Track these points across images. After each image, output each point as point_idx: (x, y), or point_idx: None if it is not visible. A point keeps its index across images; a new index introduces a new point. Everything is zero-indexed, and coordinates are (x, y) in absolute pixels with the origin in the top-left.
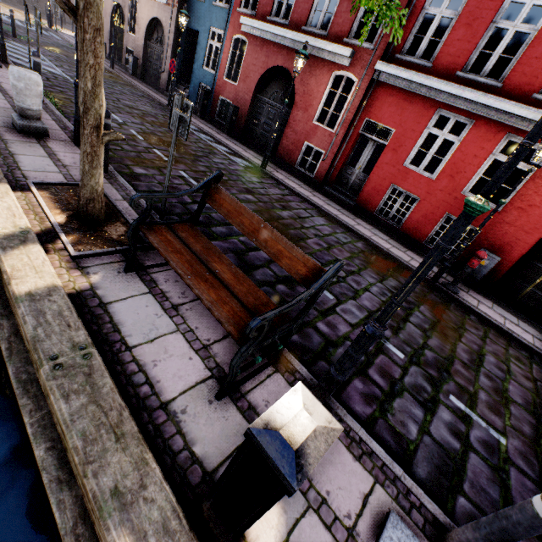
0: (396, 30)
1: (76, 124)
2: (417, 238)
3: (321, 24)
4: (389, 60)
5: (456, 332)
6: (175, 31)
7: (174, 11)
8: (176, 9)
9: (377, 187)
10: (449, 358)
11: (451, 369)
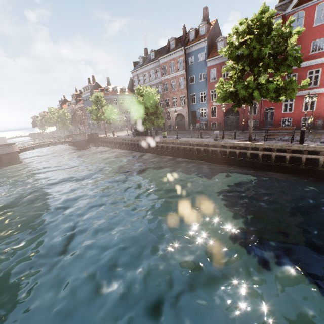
0: (283, 102)
1: (223, 135)
2: (298, 127)
3: None
4: None
5: (320, 135)
6: (188, 114)
7: (186, 109)
8: (187, 109)
9: (277, 121)
10: (320, 137)
11: (321, 138)
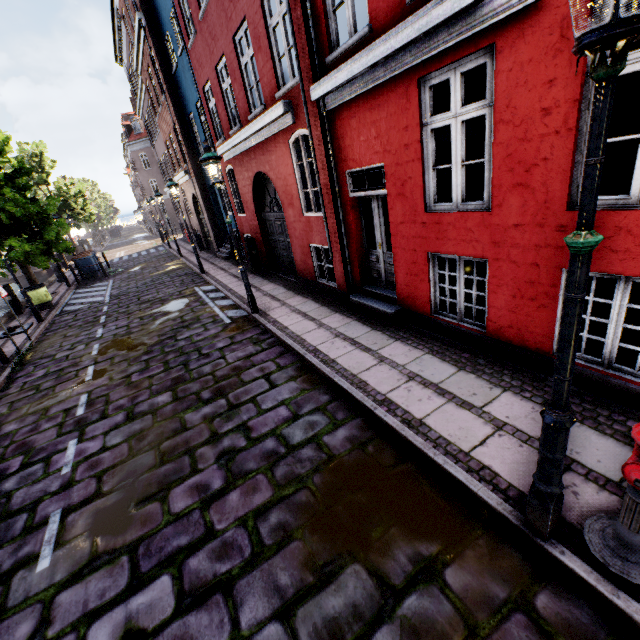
0: None
1: None
2: (532, 345)
3: (260, 100)
4: (325, 74)
5: None
6: (202, 196)
7: (195, 180)
8: (195, 178)
9: (411, 268)
10: None
11: None
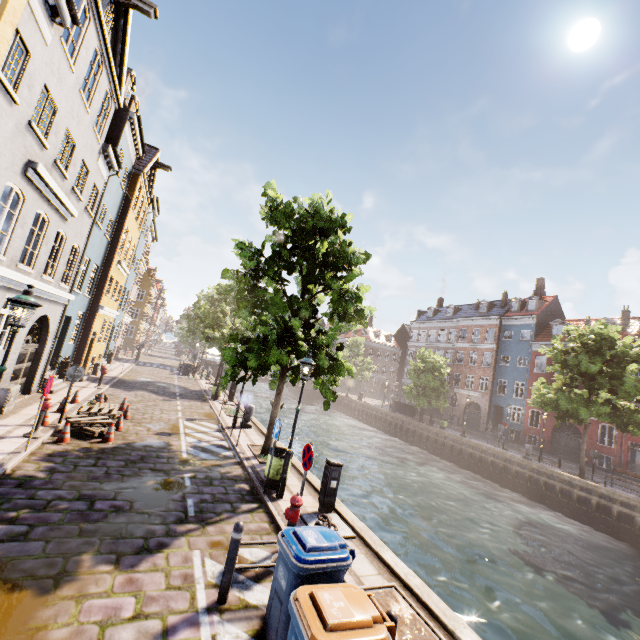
0: None
1: (540, 456)
2: None
3: None
4: None
5: None
6: (488, 407)
7: (487, 399)
8: (488, 399)
9: None
10: None
11: None
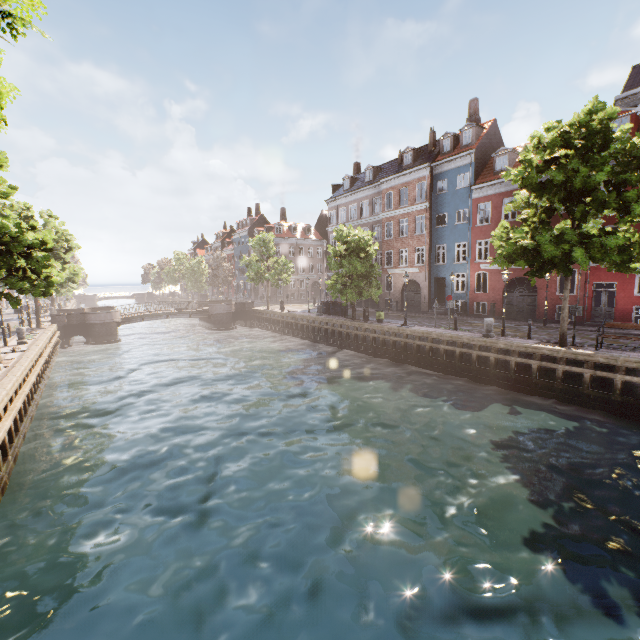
0: (637, 273)
1: (503, 329)
2: None
3: None
4: None
5: None
6: (428, 282)
7: (426, 273)
8: (427, 272)
9: (624, 311)
10: None
11: None
